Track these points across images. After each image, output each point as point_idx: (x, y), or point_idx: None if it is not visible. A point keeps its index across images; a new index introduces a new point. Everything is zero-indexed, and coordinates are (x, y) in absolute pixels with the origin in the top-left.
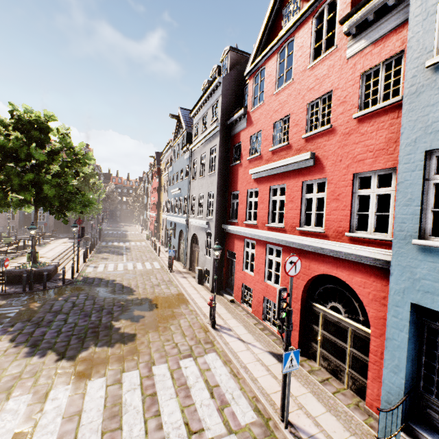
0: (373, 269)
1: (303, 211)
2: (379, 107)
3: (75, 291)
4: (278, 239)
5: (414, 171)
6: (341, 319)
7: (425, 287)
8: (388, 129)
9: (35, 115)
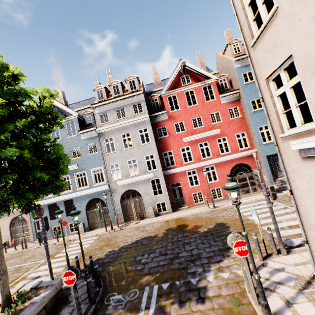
0: (249, 156)
1: (219, 149)
2: (237, 118)
3: (125, 265)
4: (212, 162)
5: (257, 131)
6: (244, 175)
7: (267, 151)
8: (240, 123)
9: (14, 70)
